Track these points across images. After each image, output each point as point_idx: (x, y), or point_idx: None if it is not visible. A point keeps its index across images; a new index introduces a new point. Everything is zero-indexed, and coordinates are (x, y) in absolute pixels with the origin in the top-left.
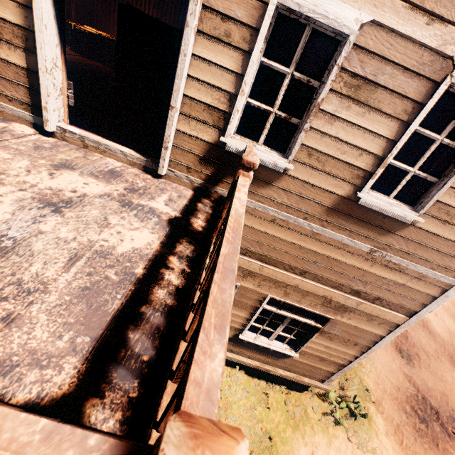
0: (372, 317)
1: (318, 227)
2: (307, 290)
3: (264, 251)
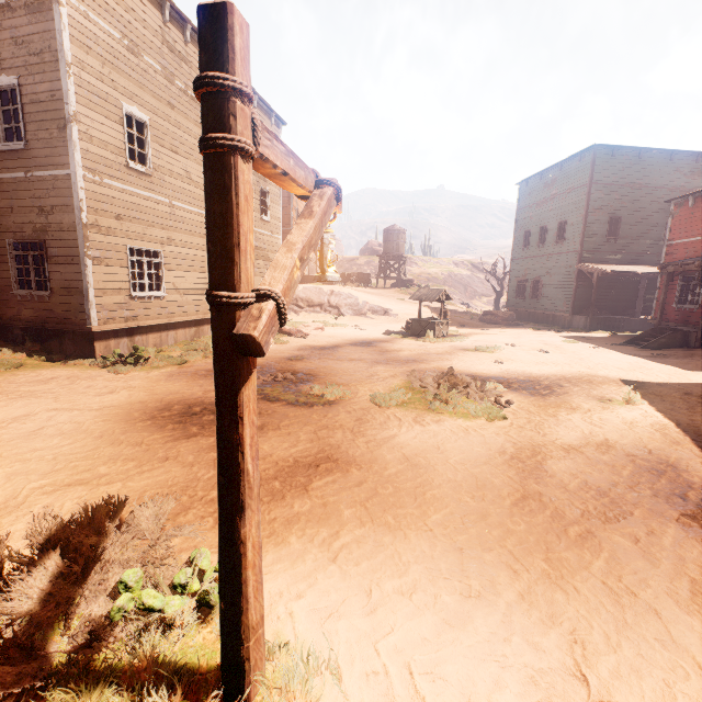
0: (62, 226)
1: None
2: (21, 223)
3: None
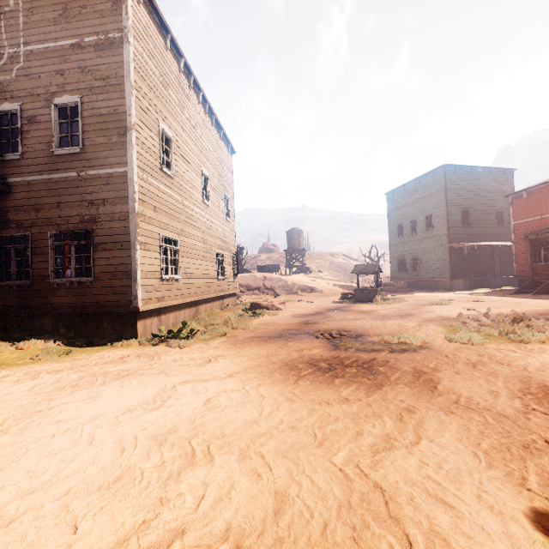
0: (112, 216)
1: (49, 175)
2: (67, 216)
3: (34, 202)
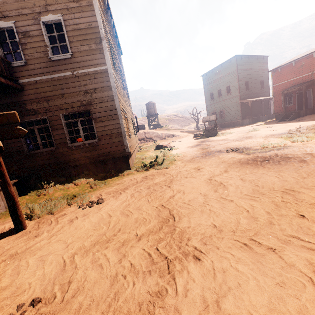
0: (102, 99)
1: (51, 75)
2: (70, 102)
3: (43, 96)
